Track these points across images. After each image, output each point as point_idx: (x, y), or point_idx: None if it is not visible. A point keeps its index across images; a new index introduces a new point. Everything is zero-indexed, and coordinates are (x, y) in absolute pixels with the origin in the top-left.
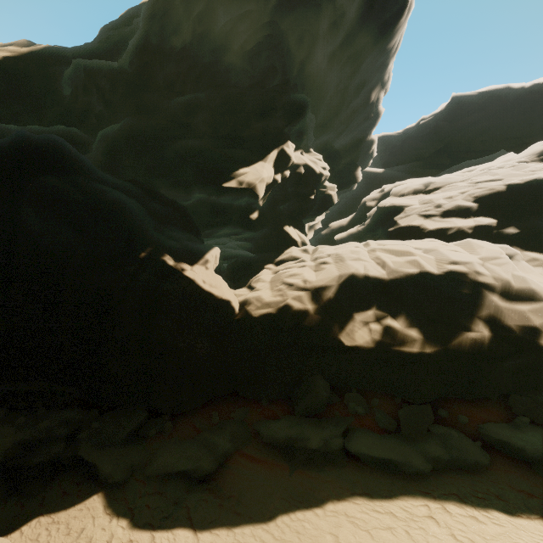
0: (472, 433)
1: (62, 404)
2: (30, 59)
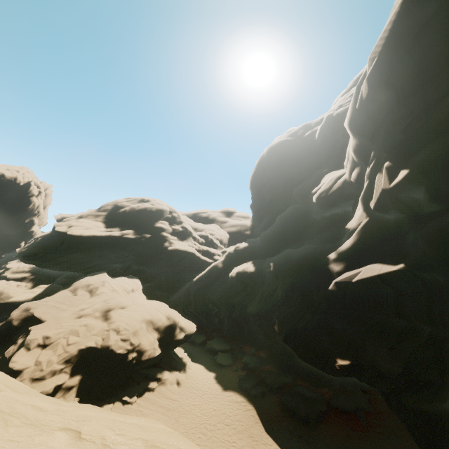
0: None
1: None
2: None
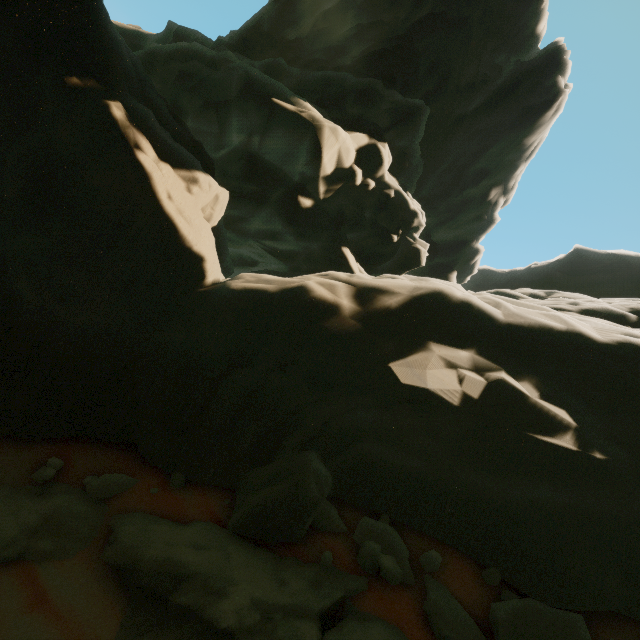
0: None
1: None
2: (131, 33)
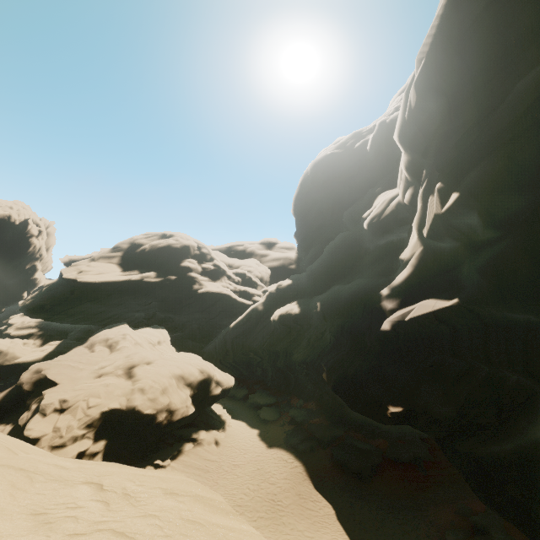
0: None
1: None
2: None
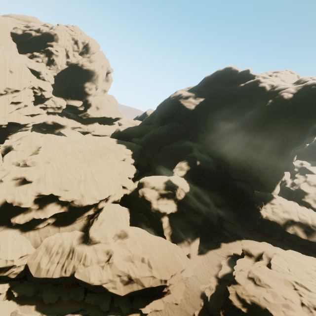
0: (306, 252)
1: (227, 222)
2: (200, 109)
